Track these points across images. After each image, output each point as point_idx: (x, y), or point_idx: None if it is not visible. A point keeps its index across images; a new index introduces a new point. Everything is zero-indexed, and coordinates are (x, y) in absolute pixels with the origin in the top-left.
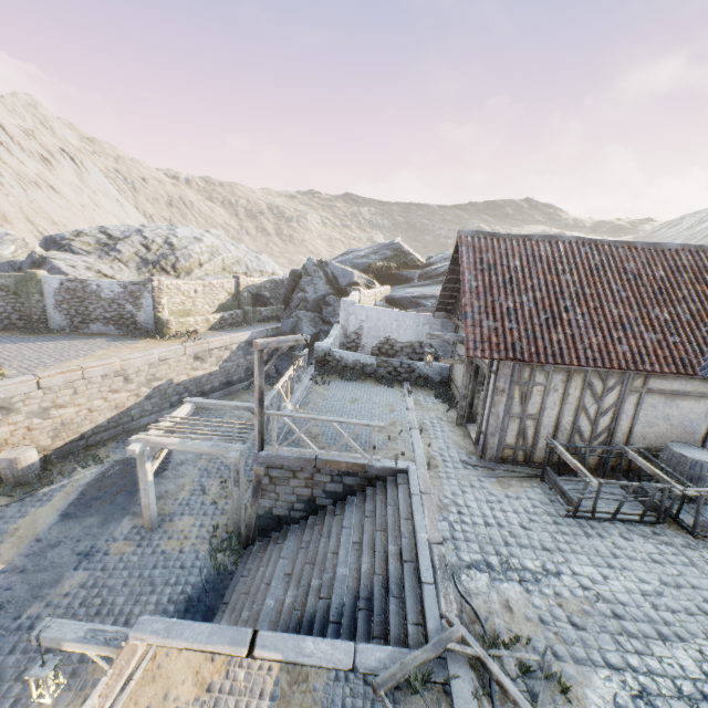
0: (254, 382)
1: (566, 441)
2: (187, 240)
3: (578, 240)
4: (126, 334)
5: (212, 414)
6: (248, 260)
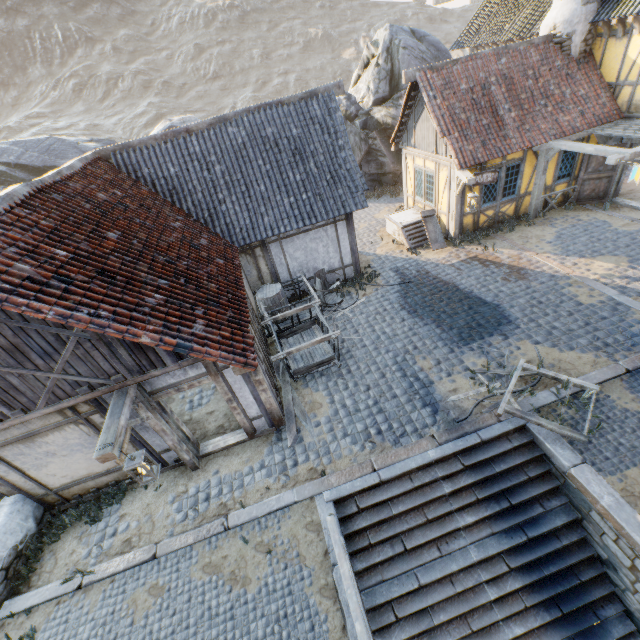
0: None
1: (264, 351)
2: None
3: (33, 188)
4: None
5: None
6: None
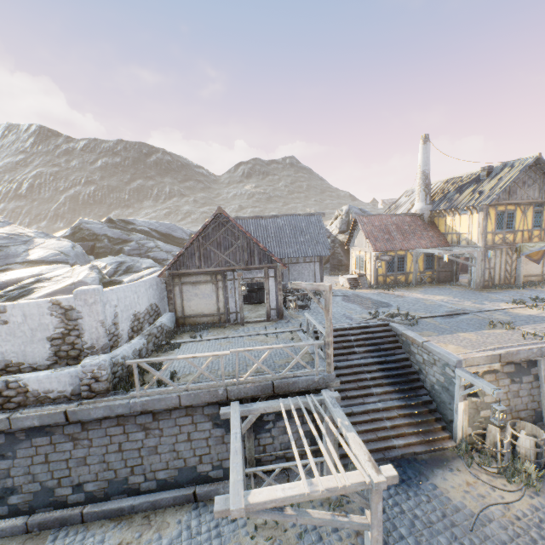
0: (331, 317)
1: None
2: None
3: None
4: None
5: None
6: None
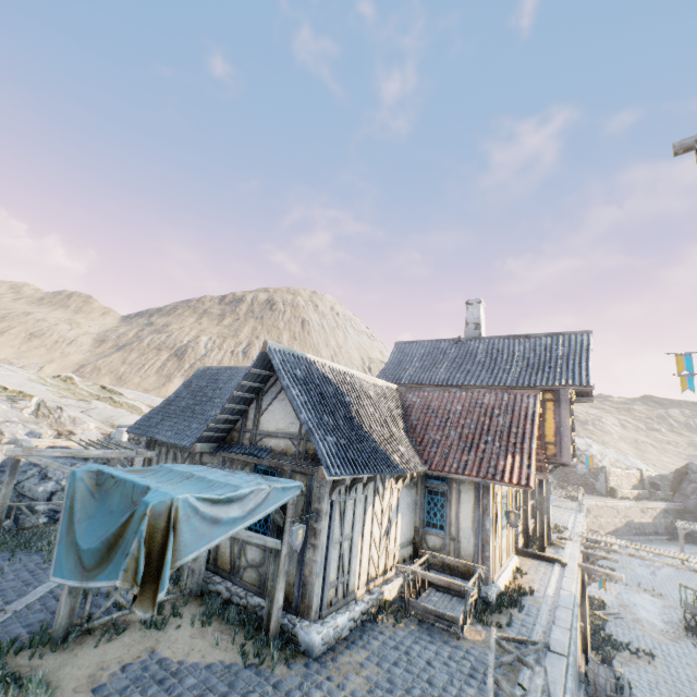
0: None
1: None
2: (583, 445)
3: None
4: (588, 493)
5: (659, 545)
6: (622, 459)
